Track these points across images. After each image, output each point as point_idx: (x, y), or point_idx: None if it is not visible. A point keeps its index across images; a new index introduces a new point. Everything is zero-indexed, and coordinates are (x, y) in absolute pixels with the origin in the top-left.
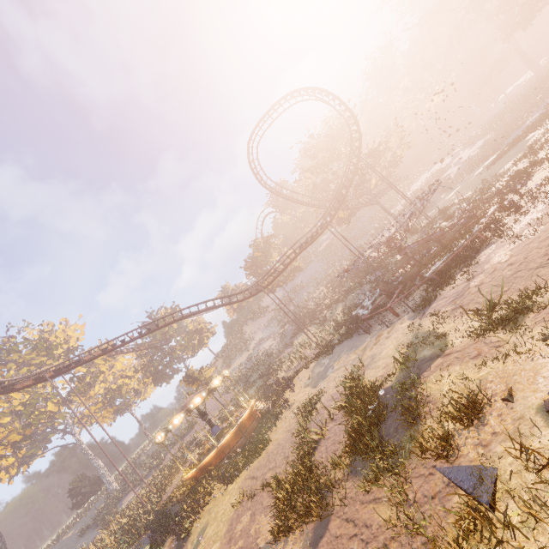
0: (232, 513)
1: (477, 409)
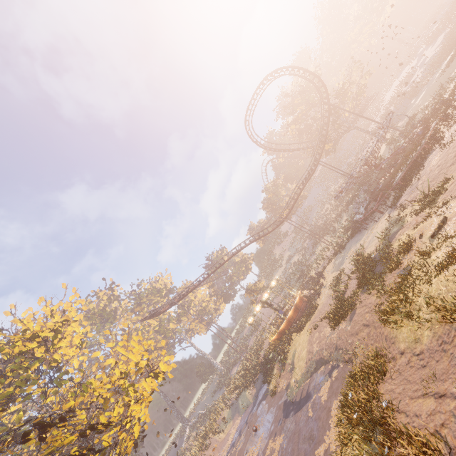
0: (307, 338)
1: (409, 246)
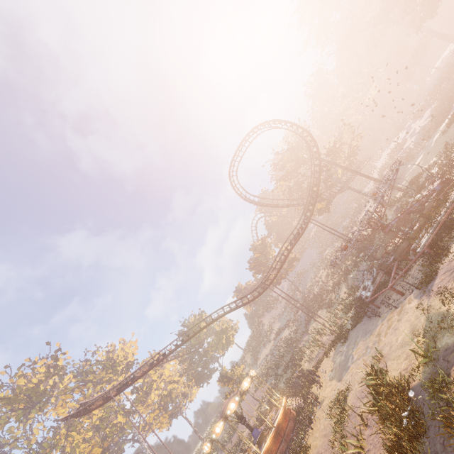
0: None
1: None
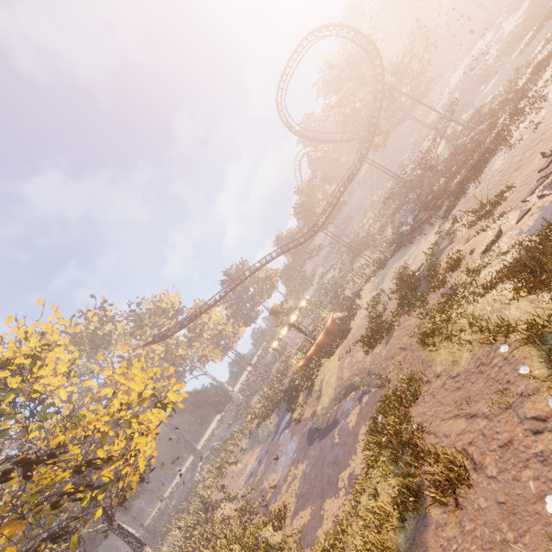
0: (338, 363)
1: (458, 263)
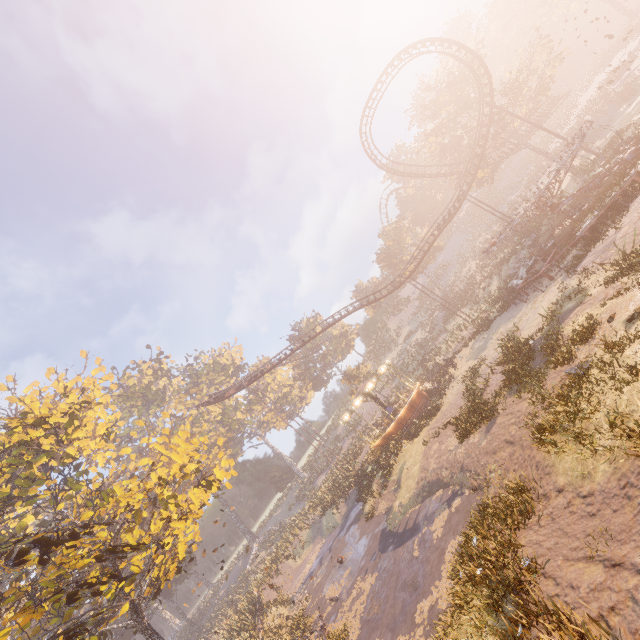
0: (423, 449)
1: (590, 332)
